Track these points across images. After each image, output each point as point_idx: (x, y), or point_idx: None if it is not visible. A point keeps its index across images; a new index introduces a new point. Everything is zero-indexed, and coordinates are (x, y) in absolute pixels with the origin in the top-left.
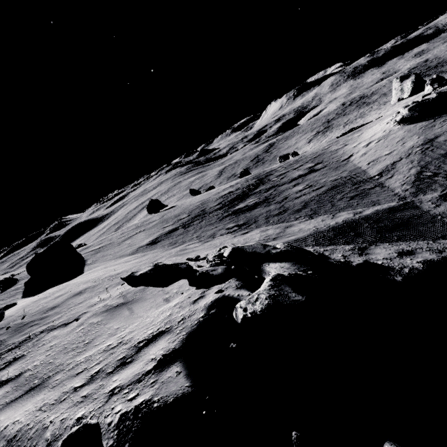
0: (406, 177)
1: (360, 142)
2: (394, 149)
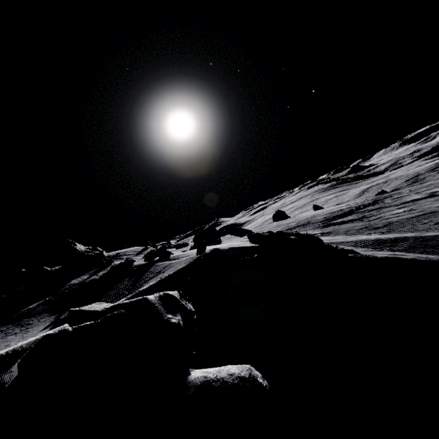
0: None
1: None
2: None
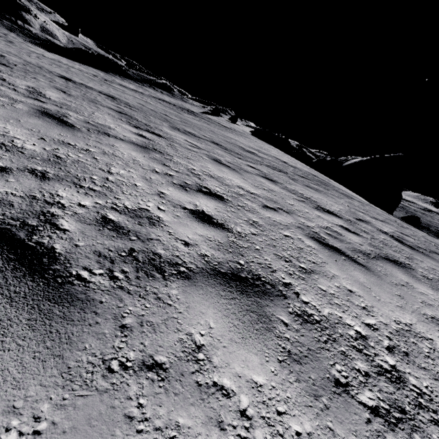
0: None
1: None
2: None
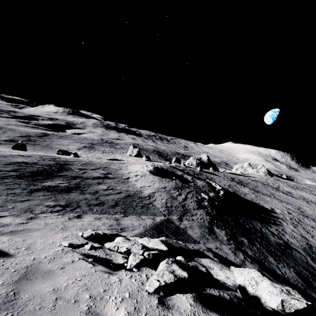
0: (162, 203)
1: (130, 171)
2: (151, 185)
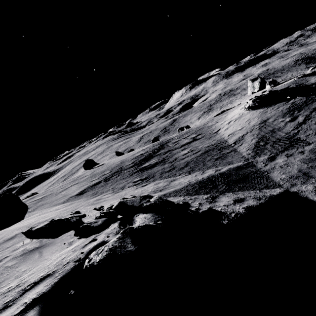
0: (250, 145)
1: (225, 120)
2: (244, 126)
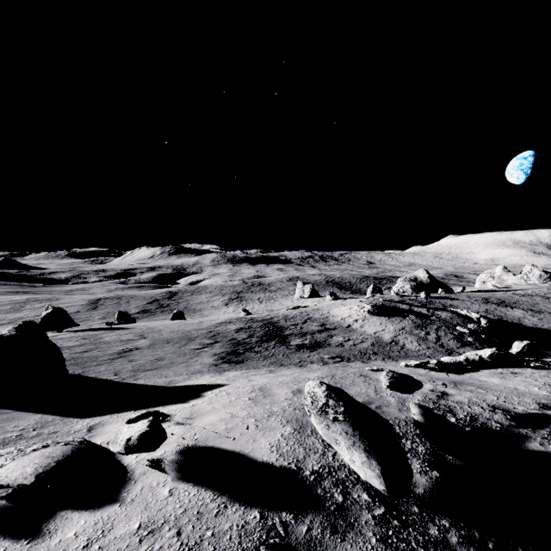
0: (415, 346)
1: (343, 317)
2: (383, 328)
